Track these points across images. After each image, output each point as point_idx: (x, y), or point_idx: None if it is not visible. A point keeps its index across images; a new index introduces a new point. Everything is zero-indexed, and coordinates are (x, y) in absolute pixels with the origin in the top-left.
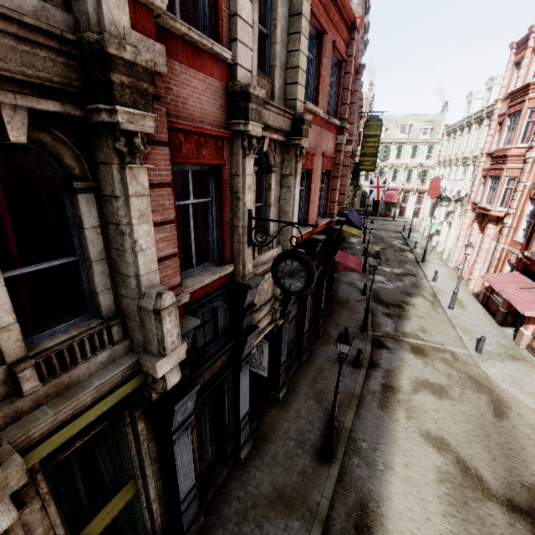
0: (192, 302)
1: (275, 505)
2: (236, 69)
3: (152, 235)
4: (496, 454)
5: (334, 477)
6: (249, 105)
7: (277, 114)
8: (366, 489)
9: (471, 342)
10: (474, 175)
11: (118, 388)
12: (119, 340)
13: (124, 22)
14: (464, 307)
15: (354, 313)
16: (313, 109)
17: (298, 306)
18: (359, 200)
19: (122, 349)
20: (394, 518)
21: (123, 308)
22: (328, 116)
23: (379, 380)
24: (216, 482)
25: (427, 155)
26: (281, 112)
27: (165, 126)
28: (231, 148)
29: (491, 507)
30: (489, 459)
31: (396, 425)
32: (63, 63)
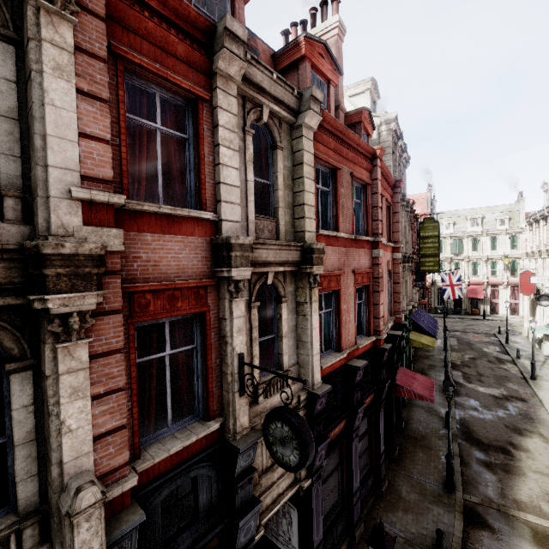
0: (156, 476)
1: None
2: (221, 224)
3: (88, 410)
4: None
5: None
6: (231, 254)
7: (278, 250)
8: None
9: None
10: None
11: None
12: (31, 547)
13: (76, 222)
14: None
15: (435, 458)
16: (331, 234)
17: (340, 452)
18: (435, 296)
19: None
20: None
21: (49, 499)
22: (355, 235)
23: None
24: None
25: (511, 245)
26: (284, 247)
27: (120, 295)
28: (218, 292)
29: None
30: None
31: None
32: (3, 267)
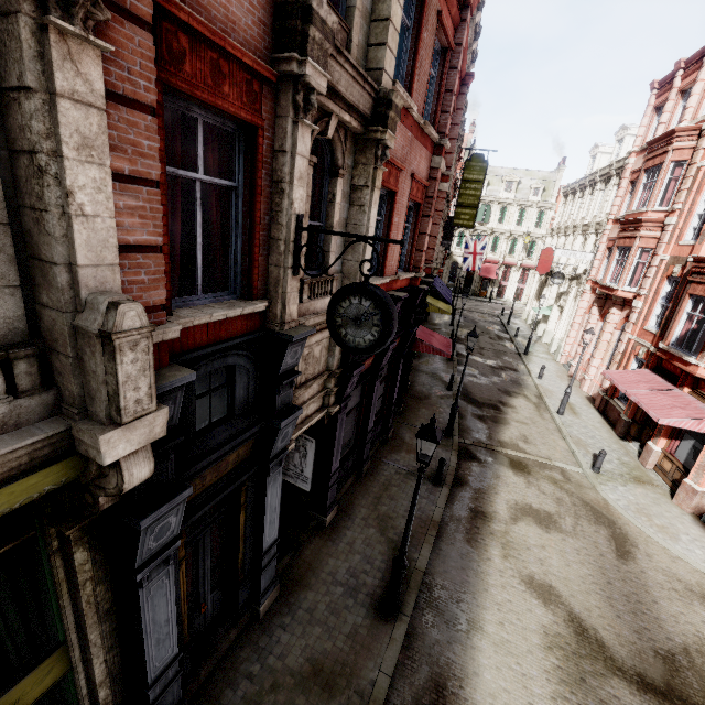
0: (190, 348)
1: (307, 686)
2: None
3: (108, 193)
4: (622, 609)
5: (399, 642)
6: (309, 30)
7: (352, 80)
8: (444, 660)
9: (587, 458)
10: (596, 246)
11: (18, 478)
12: (30, 389)
13: None
14: (577, 413)
15: (436, 413)
16: (405, 98)
17: (361, 392)
18: (447, 272)
19: (37, 408)
20: (484, 704)
21: (45, 332)
22: (424, 121)
23: (467, 503)
24: (216, 650)
25: (536, 223)
26: (359, 78)
27: None
28: (275, 104)
29: (616, 686)
30: (612, 616)
31: (489, 566)
32: None
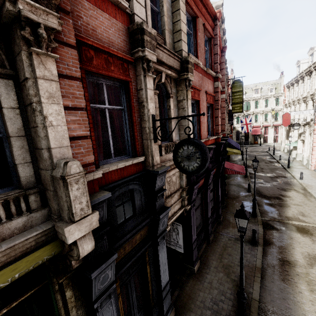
0: (110, 182)
1: None
2: (133, 17)
3: (63, 115)
4: None
5: None
6: (144, 37)
7: (168, 56)
8: None
9: None
10: (314, 105)
11: (30, 253)
12: (36, 208)
13: None
14: None
15: (244, 205)
16: (195, 60)
17: (201, 197)
18: (234, 136)
19: (40, 217)
20: None
21: (43, 181)
22: (206, 68)
23: (276, 255)
24: None
25: (275, 104)
26: (171, 55)
27: (73, 34)
28: (135, 71)
29: None
30: None
31: (301, 297)
32: None
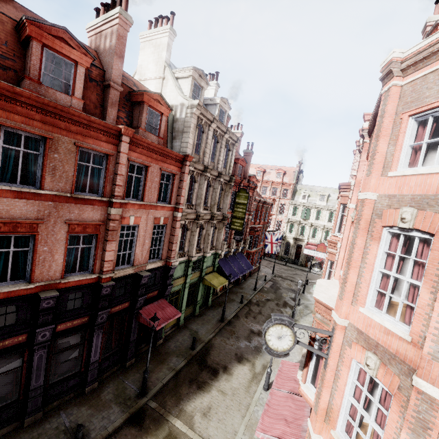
0: None
1: None
2: None
3: None
4: None
5: None
6: None
7: None
8: None
9: None
10: None
11: None
12: None
13: None
14: None
15: (157, 370)
16: (17, 190)
17: (22, 358)
18: (283, 248)
19: None
20: None
21: None
22: (71, 194)
23: None
24: None
25: None
26: None
27: None
28: None
29: None
30: None
31: None
32: None
